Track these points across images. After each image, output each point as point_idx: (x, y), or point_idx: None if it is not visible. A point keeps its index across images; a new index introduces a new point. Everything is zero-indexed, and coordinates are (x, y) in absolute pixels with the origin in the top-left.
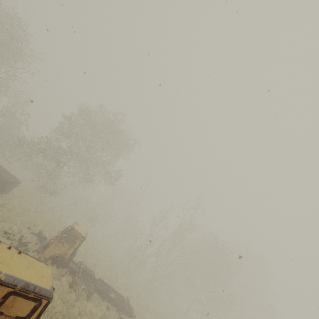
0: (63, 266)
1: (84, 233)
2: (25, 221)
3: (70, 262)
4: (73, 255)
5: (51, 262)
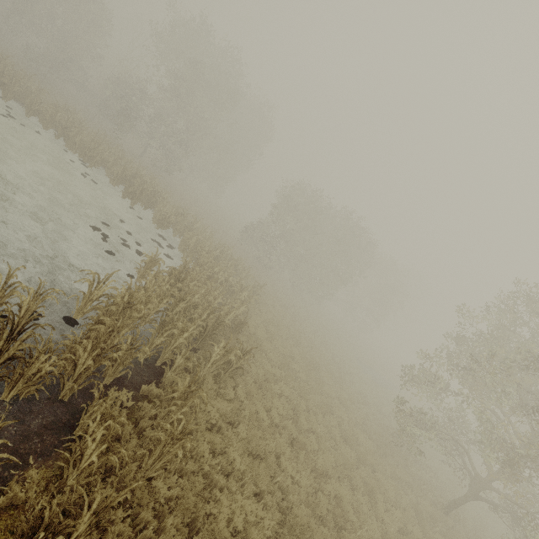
0: None
1: None
2: None
3: None
4: None
5: None
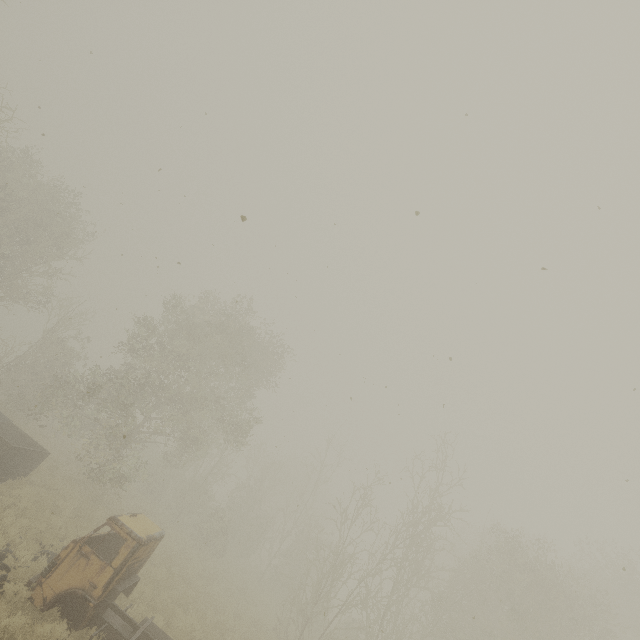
0: (93, 625)
1: (146, 533)
2: (37, 528)
3: (114, 617)
4: (114, 591)
5: (61, 614)
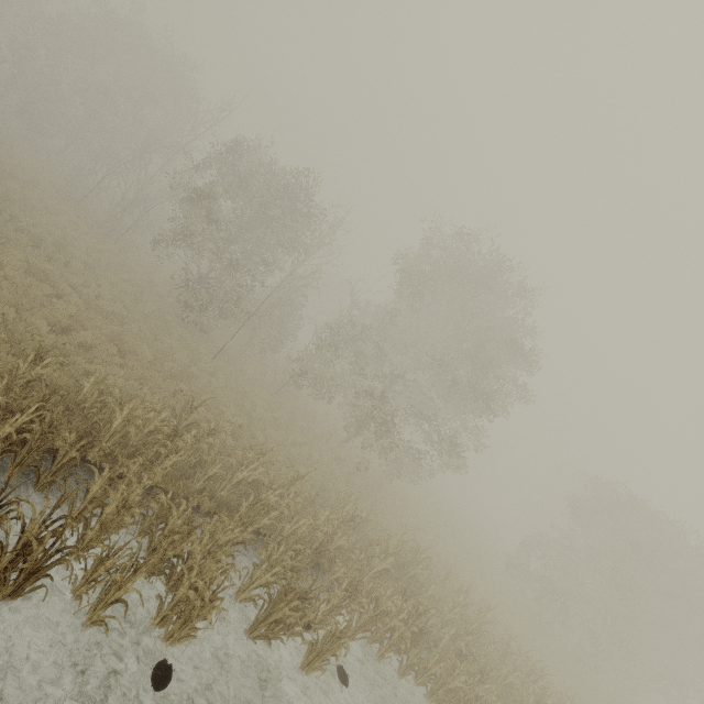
0: None
1: None
2: None
3: None
4: None
5: None
